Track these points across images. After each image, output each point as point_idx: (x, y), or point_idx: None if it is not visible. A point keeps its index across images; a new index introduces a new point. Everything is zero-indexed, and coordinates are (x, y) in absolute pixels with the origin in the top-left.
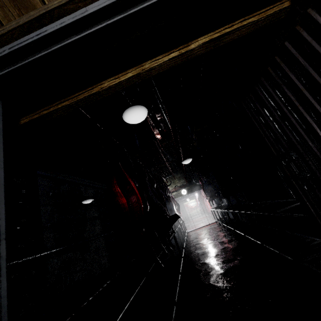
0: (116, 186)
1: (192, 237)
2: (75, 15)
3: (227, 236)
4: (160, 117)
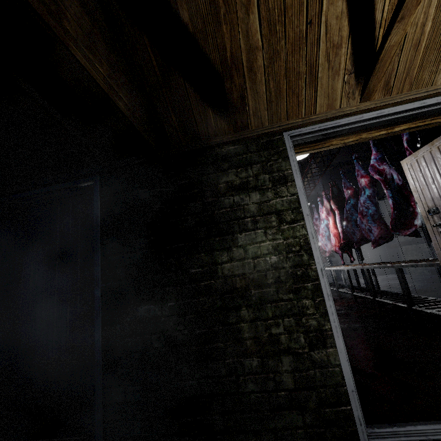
0: None
1: None
2: (356, 118)
3: None
4: None
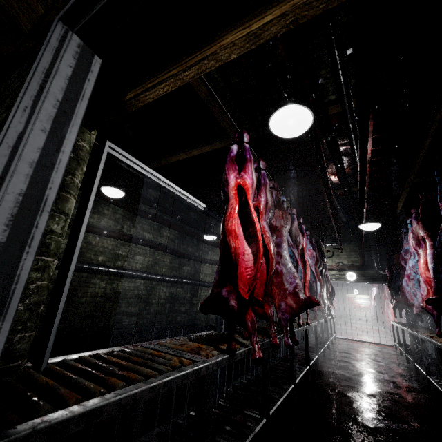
0: (233, 222)
1: (340, 348)
2: None
3: (407, 379)
4: (345, 146)
